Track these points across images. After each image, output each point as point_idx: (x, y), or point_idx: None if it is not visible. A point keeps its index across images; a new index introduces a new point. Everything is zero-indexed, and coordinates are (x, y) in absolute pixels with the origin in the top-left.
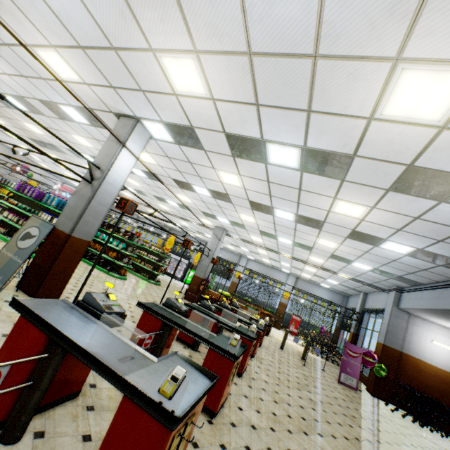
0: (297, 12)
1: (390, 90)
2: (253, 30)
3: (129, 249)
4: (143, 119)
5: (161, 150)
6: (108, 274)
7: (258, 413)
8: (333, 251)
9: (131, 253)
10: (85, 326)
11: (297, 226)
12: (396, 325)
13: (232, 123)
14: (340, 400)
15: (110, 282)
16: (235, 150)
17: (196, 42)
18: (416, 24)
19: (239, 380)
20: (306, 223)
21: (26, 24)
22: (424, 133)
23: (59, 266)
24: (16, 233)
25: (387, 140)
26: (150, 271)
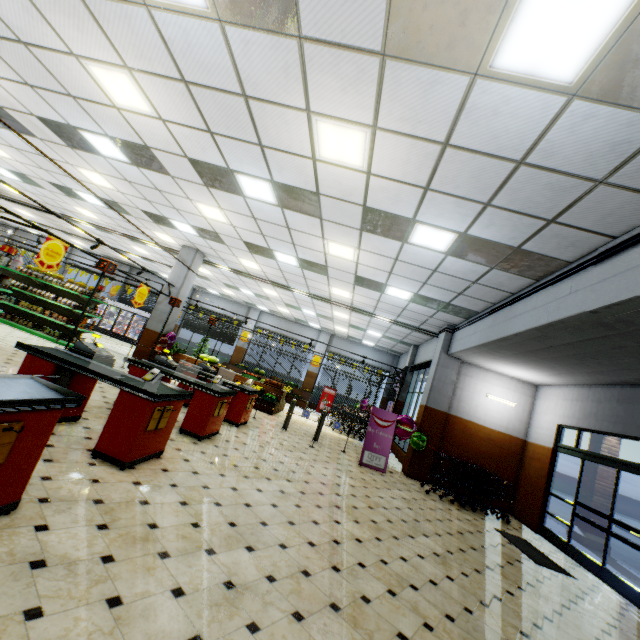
0: None
1: None
2: None
3: None
4: None
5: None
6: None
7: (99, 530)
8: (355, 268)
9: None
10: None
11: (287, 216)
12: (444, 378)
13: None
14: (346, 487)
15: None
16: None
17: None
18: None
19: (116, 475)
20: (297, 206)
21: None
22: None
23: None
24: None
25: None
26: (66, 327)
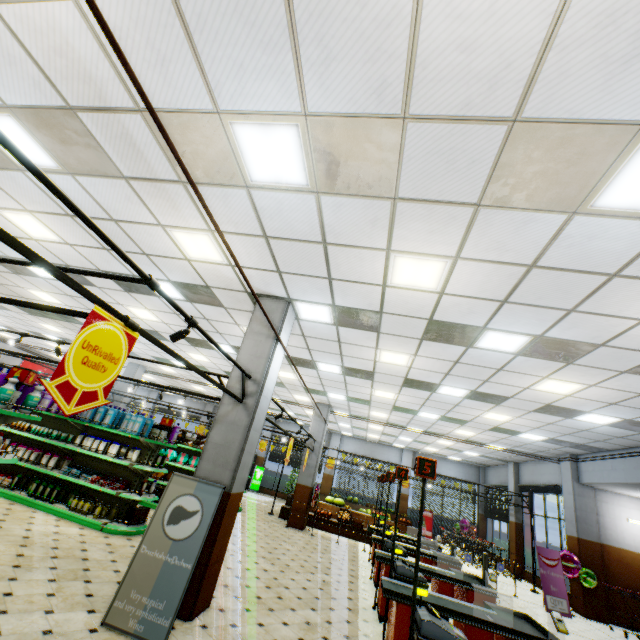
0: (618, 246)
1: None
2: (552, 251)
3: None
4: (300, 301)
5: (298, 329)
6: None
7: None
8: (500, 424)
9: None
10: None
11: (464, 401)
12: (585, 507)
13: (450, 312)
14: None
15: None
16: (431, 334)
17: (464, 251)
18: None
19: None
20: (481, 399)
21: (184, 209)
22: None
23: (216, 549)
24: (155, 512)
25: None
26: None
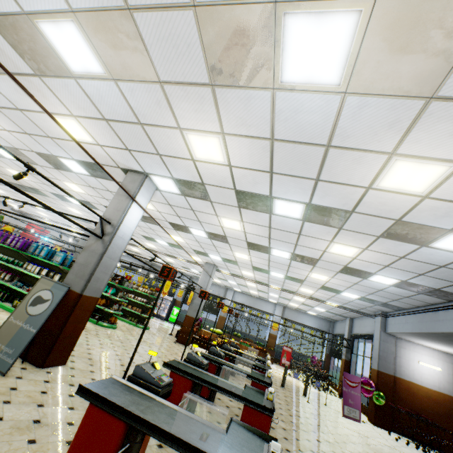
0: (317, 119)
1: (386, 171)
2: (278, 126)
3: (119, 295)
4: (153, 174)
5: (164, 199)
6: (97, 324)
7: None
8: (324, 283)
9: (121, 298)
10: (151, 405)
11: (292, 262)
12: (386, 349)
13: (244, 183)
14: (351, 436)
15: (102, 334)
16: (242, 203)
17: (225, 128)
18: (407, 136)
19: None
20: (301, 261)
21: (50, 98)
22: (410, 199)
23: (69, 328)
24: (24, 298)
25: (381, 203)
26: (138, 315)
